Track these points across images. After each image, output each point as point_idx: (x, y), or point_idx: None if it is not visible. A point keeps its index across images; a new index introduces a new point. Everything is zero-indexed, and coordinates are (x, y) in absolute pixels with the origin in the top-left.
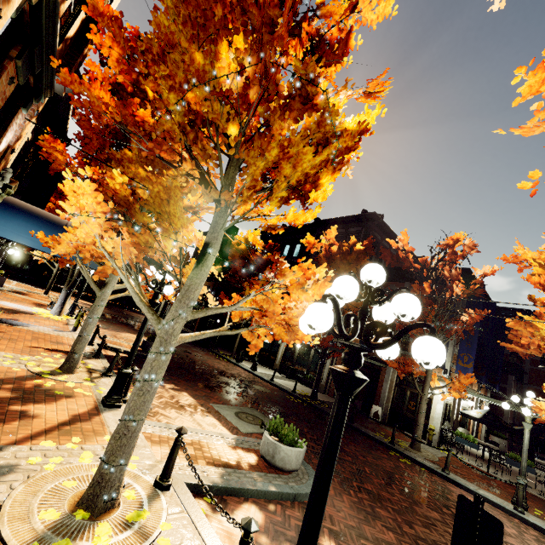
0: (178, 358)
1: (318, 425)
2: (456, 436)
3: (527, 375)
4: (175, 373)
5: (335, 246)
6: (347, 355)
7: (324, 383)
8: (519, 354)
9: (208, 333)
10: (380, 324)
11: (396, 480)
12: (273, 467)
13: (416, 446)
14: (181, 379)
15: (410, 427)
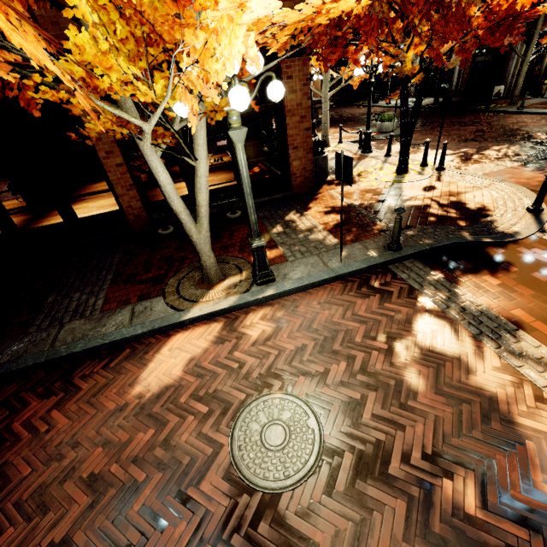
0: (330, 118)
1: (427, 117)
2: None
3: None
4: (332, 124)
5: None
6: (369, 77)
7: (454, 88)
8: None
9: (337, 89)
10: (374, 65)
11: (463, 123)
12: (383, 133)
13: (512, 103)
14: (336, 125)
15: (531, 91)
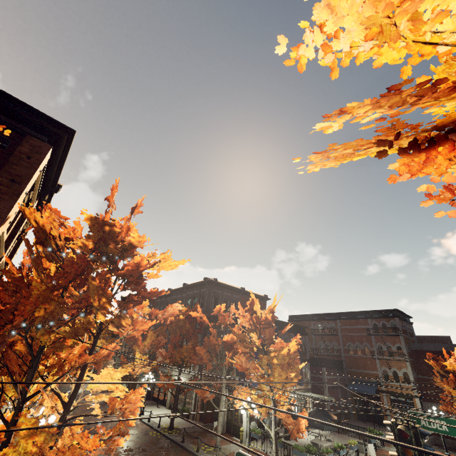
0: None
1: (149, 451)
2: (251, 432)
3: (344, 361)
4: None
5: (173, 317)
6: None
7: (192, 411)
8: (337, 346)
9: None
10: None
11: None
12: None
13: (217, 448)
14: None
15: (236, 432)
